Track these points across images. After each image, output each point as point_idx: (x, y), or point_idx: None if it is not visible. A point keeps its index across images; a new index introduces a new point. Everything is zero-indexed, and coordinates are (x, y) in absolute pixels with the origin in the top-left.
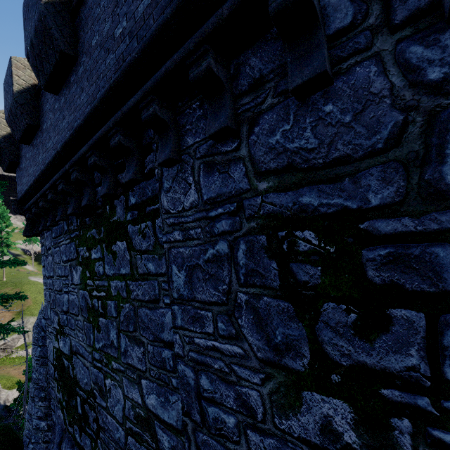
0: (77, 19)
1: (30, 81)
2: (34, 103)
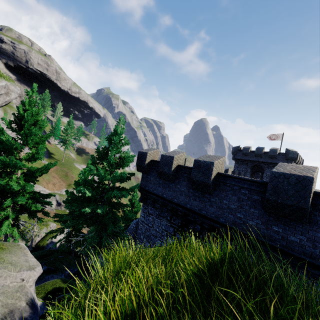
0: (217, 182)
1: (176, 165)
2: (175, 173)
